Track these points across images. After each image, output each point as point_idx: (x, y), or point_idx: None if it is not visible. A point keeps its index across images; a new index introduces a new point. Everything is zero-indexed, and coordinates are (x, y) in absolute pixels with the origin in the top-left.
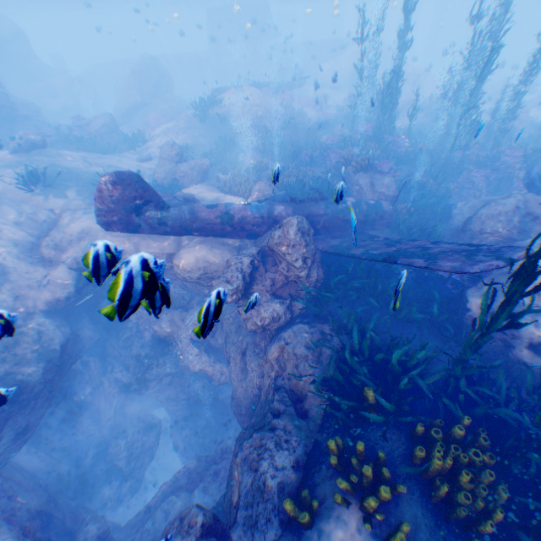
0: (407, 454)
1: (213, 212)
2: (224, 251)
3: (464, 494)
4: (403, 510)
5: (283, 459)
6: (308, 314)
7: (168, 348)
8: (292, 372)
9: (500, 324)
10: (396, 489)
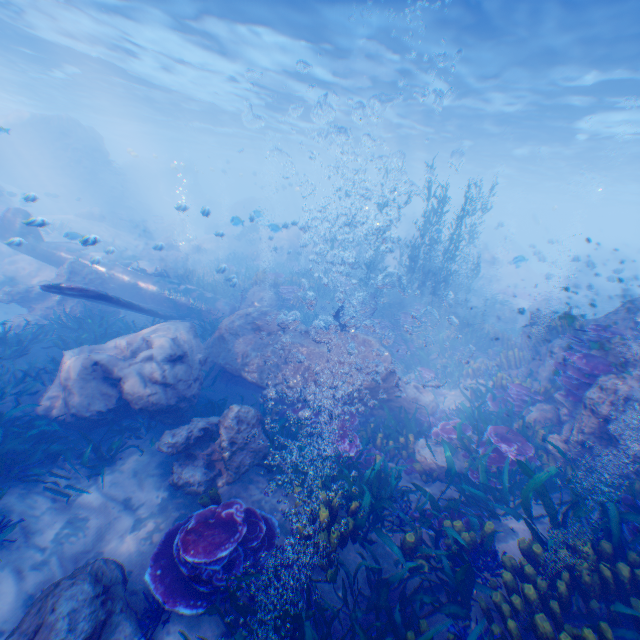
0: None
1: (71, 254)
2: None
3: None
4: None
5: None
6: None
7: None
8: None
9: None
10: None
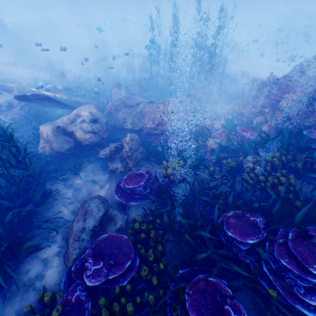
0: None
1: (13, 84)
2: None
3: None
4: None
5: None
6: None
7: None
8: None
9: None
10: None
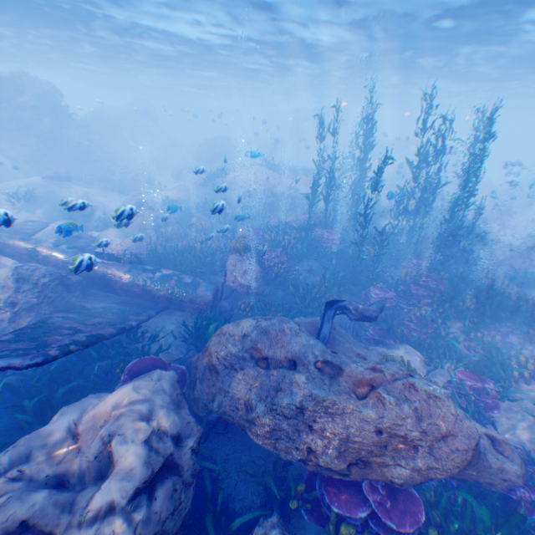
0: None
1: (25, 244)
2: None
3: None
4: None
5: None
6: None
7: None
8: None
9: None
10: None
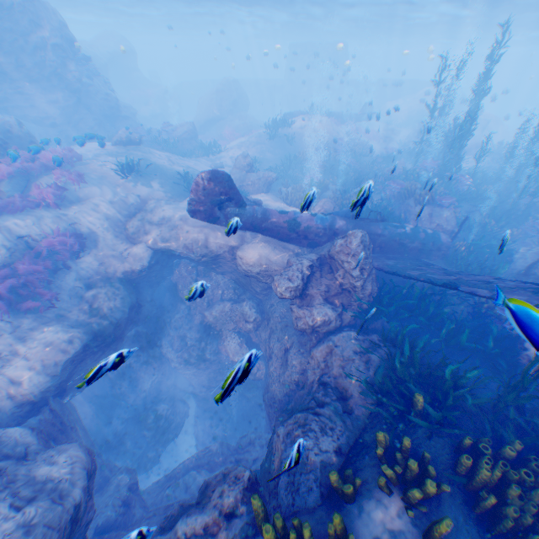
0: (450, 464)
1: (282, 217)
2: (284, 253)
3: (511, 507)
4: (444, 510)
5: (326, 442)
6: (355, 324)
7: (211, 335)
8: (337, 371)
9: None
10: (440, 488)
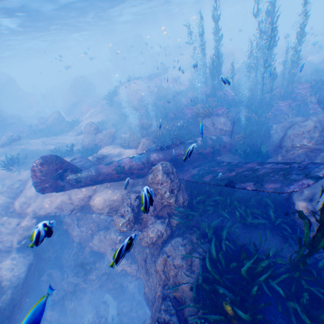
0: None
1: (110, 167)
2: (122, 190)
3: None
4: None
5: None
6: (184, 225)
7: (102, 256)
8: (173, 281)
9: (322, 246)
10: None
